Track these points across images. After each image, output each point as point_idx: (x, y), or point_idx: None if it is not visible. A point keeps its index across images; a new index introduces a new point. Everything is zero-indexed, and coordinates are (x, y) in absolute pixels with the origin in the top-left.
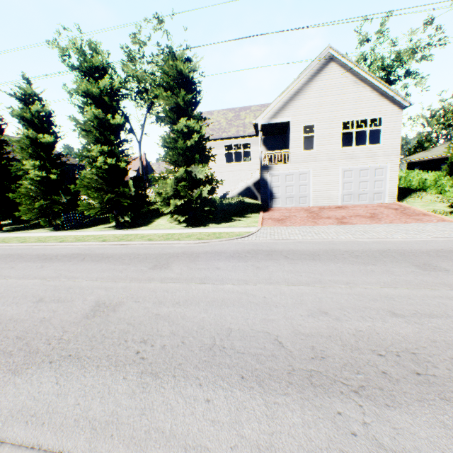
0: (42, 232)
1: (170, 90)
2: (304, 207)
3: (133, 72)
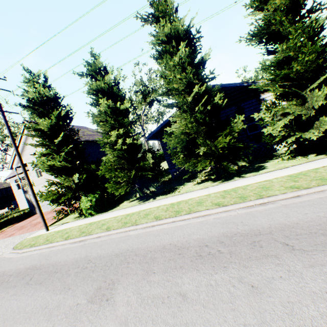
0: None
1: None
2: (49, 210)
3: None
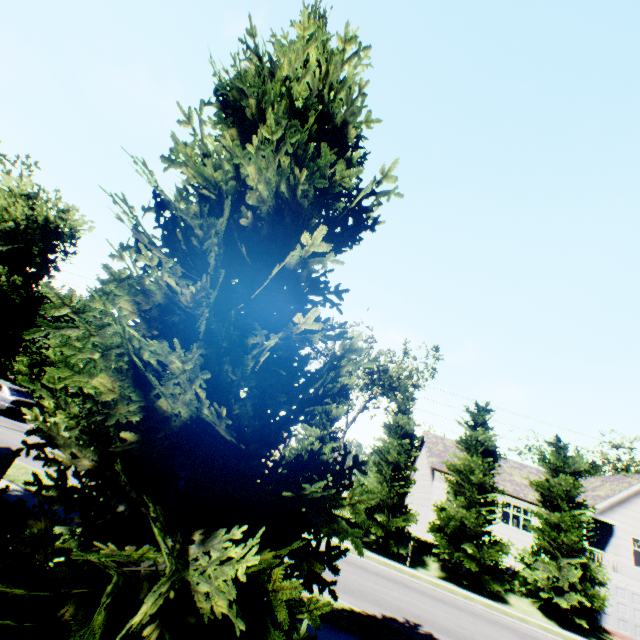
0: (386, 558)
1: (561, 472)
2: None
3: (396, 374)
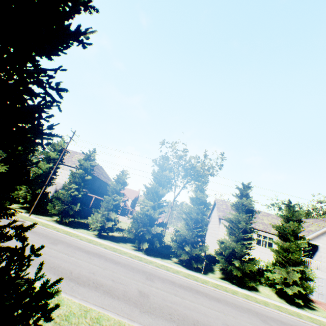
0: (190, 270)
1: (291, 220)
2: None
3: (200, 169)
